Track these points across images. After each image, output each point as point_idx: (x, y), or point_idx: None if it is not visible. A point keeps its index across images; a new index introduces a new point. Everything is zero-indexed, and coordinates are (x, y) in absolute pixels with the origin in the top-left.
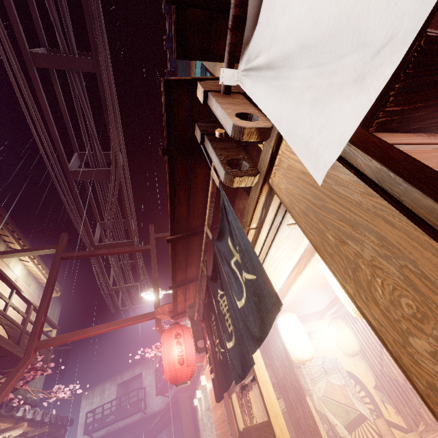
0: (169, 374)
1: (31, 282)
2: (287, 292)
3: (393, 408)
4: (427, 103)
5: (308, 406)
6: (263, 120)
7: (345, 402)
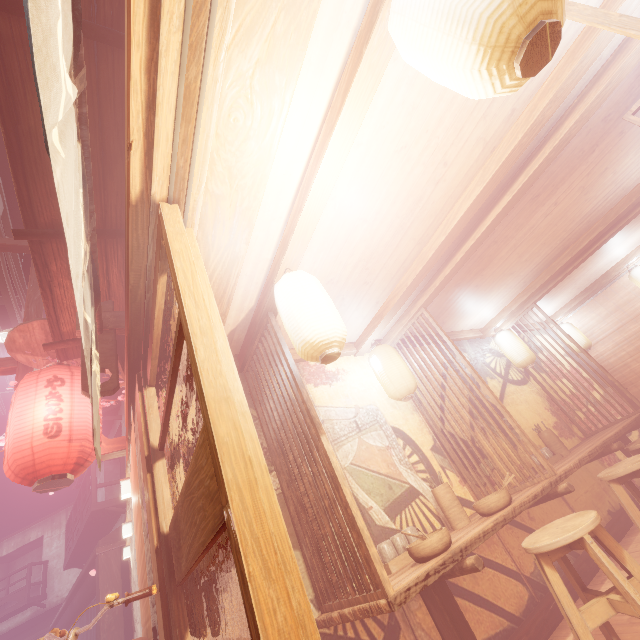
0: (13, 460)
1: None
2: (301, 210)
3: (457, 477)
4: None
5: (325, 452)
6: None
7: (387, 472)
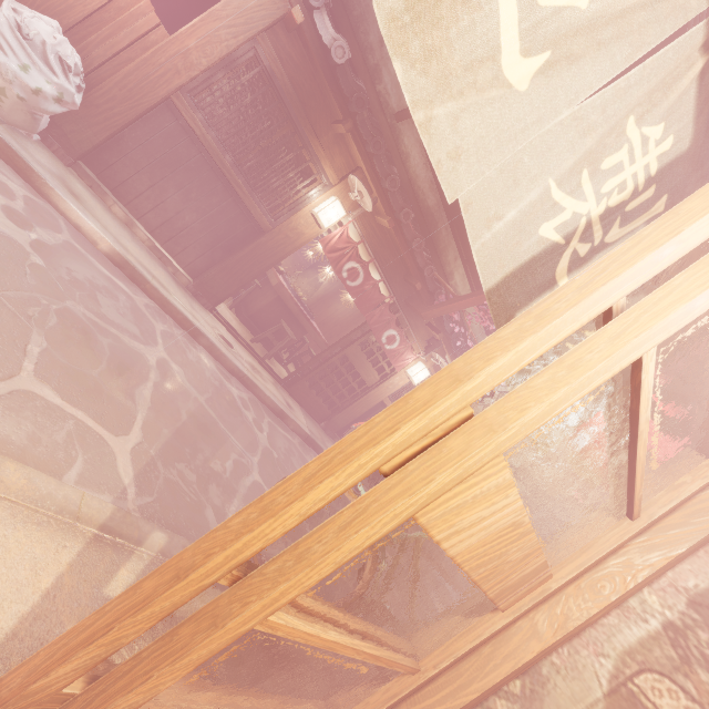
0: None
1: None
2: None
3: None
4: None
5: None
6: None
7: None
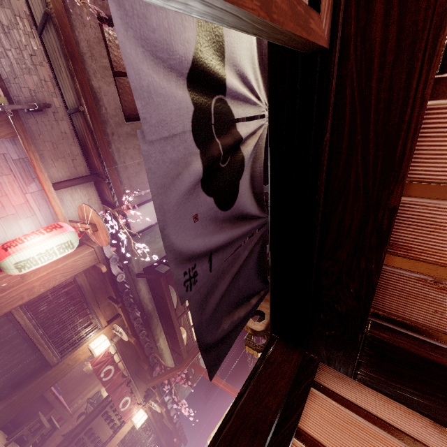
0: None
1: None
2: None
3: None
4: (425, 395)
5: None
6: (263, 322)
7: None
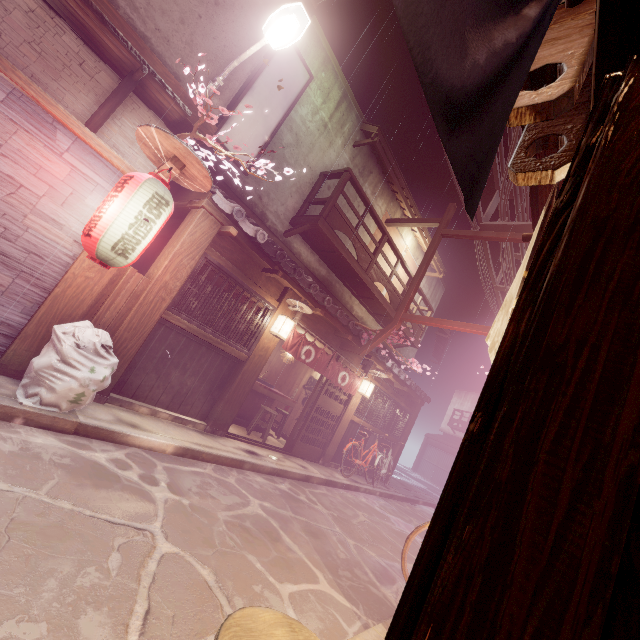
0: None
1: (419, 256)
2: None
3: None
4: None
5: None
6: (564, 78)
7: None
